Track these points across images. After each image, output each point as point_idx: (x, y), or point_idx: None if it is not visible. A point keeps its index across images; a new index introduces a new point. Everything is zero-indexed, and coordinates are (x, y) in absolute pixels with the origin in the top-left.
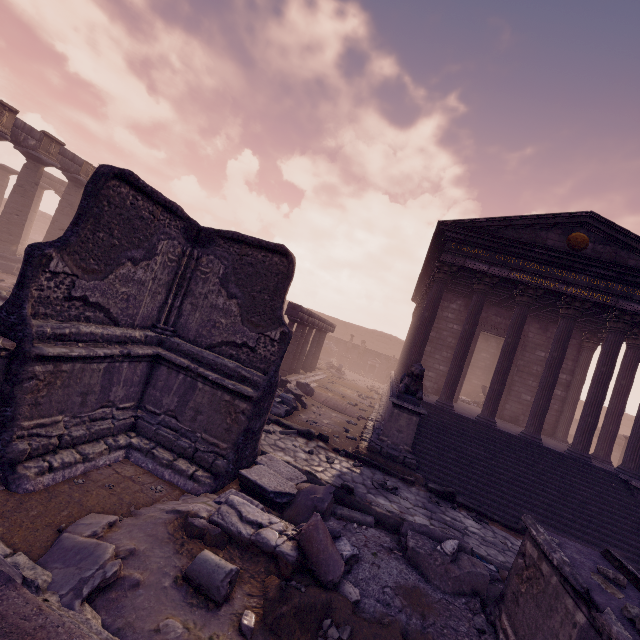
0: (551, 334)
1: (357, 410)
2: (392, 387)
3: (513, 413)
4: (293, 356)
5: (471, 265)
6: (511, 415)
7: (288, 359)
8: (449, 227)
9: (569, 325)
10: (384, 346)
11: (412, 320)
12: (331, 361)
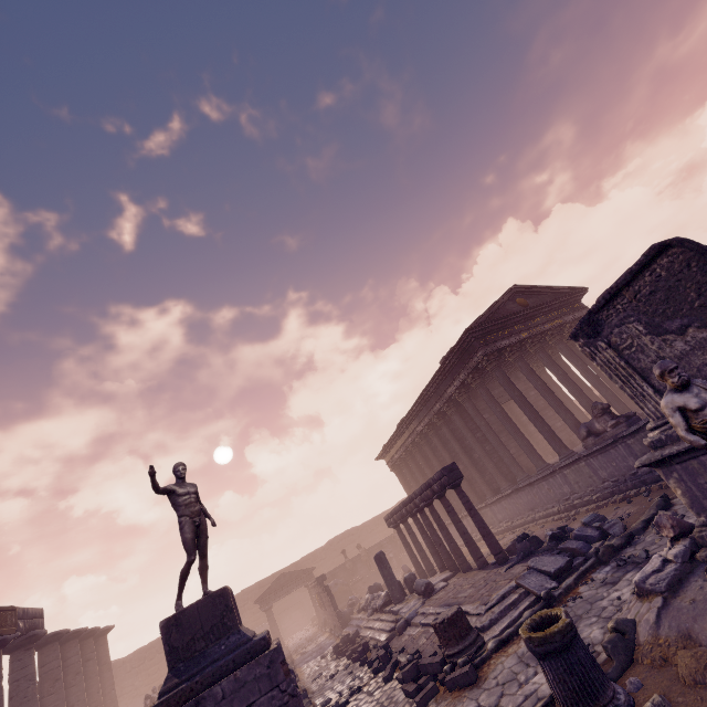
0: (522, 378)
1: (546, 527)
2: (563, 462)
3: (567, 441)
4: (455, 545)
5: (501, 345)
6: (568, 443)
7: (472, 540)
8: (473, 329)
9: (565, 344)
10: (353, 546)
11: (403, 469)
12: (358, 597)
